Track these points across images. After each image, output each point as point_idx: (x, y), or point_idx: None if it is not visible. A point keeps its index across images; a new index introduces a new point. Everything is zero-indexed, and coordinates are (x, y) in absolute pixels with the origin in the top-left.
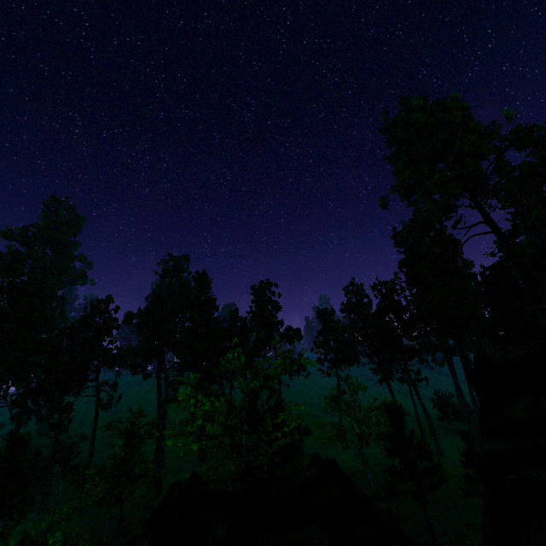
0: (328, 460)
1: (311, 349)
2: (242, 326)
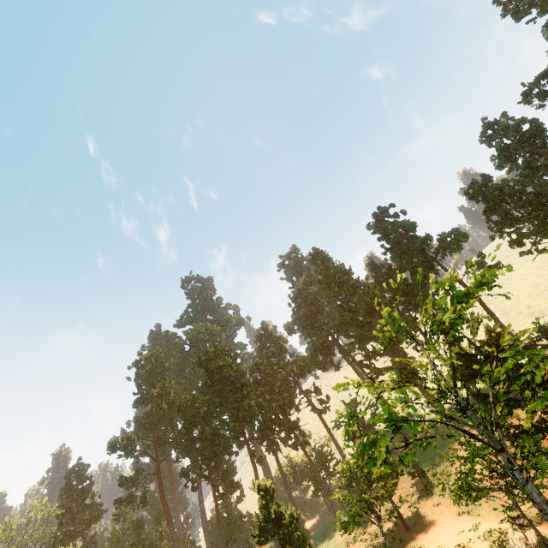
0: None
1: (490, 238)
2: (388, 270)
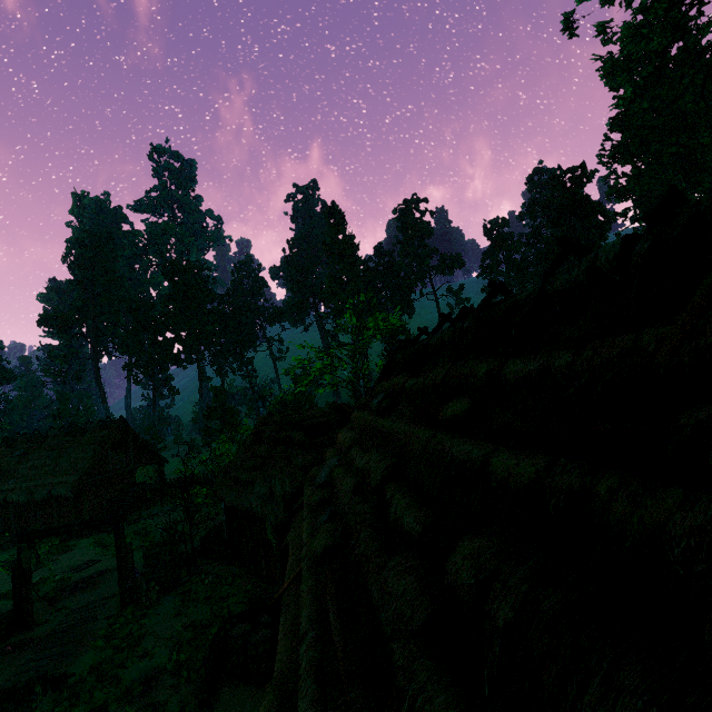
0: (340, 404)
1: (477, 276)
2: (390, 262)
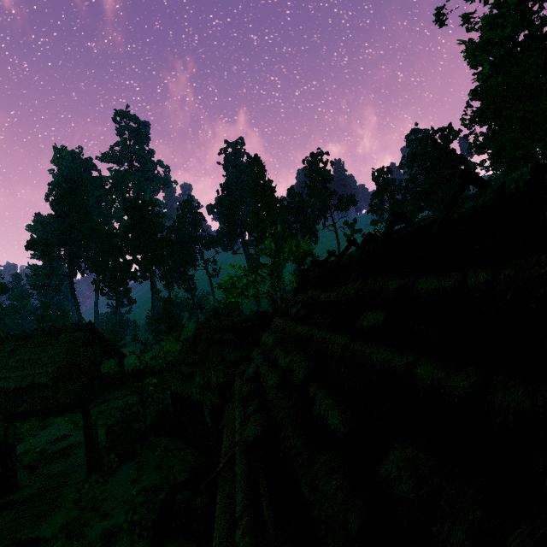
0: (262, 312)
1: (367, 212)
2: (299, 201)
